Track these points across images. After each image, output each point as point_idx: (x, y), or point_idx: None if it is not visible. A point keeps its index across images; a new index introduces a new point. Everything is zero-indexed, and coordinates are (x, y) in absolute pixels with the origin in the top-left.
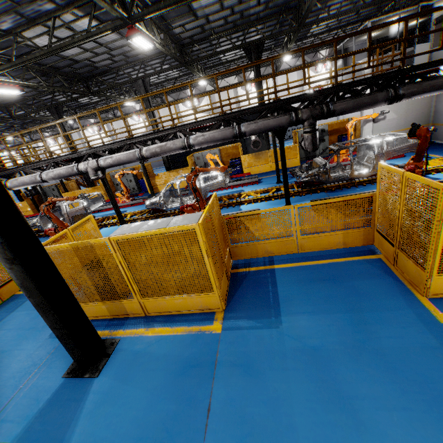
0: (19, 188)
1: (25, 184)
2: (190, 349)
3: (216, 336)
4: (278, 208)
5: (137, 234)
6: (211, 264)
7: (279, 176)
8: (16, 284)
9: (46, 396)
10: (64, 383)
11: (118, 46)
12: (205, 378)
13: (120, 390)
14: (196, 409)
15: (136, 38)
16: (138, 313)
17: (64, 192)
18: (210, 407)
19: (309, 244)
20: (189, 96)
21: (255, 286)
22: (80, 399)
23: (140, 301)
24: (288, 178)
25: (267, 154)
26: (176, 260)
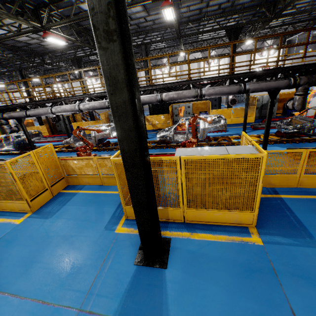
0: (59, 114)
1: (65, 111)
2: (242, 256)
3: (260, 247)
4: (292, 150)
5: (207, 156)
6: (260, 188)
7: (245, 127)
8: (60, 184)
9: (127, 278)
10: (137, 270)
11: (137, 17)
12: (272, 284)
13: (194, 282)
14: (280, 311)
15: (167, 9)
16: (177, 219)
17: (73, 122)
18: (293, 311)
19: (308, 182)
20: (164, 63)
21: (272, 209)
22: (160, 286)
23: (184, 210)
24: (250, 130)
25: (230, 110)
26: (231, 182)
